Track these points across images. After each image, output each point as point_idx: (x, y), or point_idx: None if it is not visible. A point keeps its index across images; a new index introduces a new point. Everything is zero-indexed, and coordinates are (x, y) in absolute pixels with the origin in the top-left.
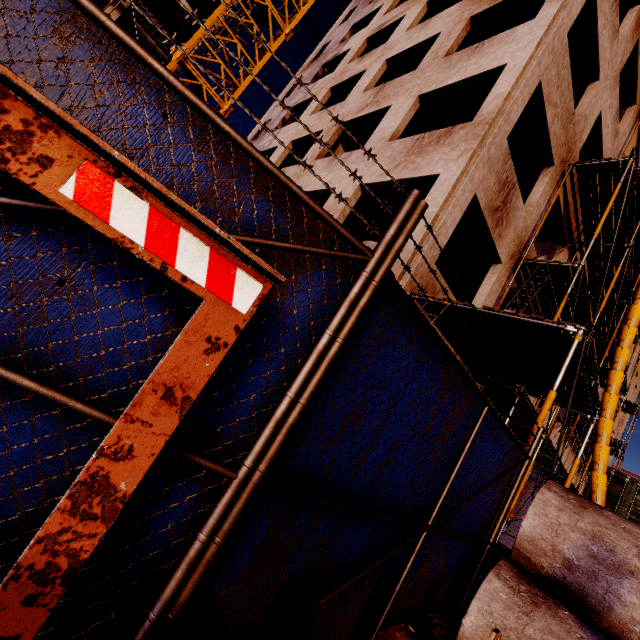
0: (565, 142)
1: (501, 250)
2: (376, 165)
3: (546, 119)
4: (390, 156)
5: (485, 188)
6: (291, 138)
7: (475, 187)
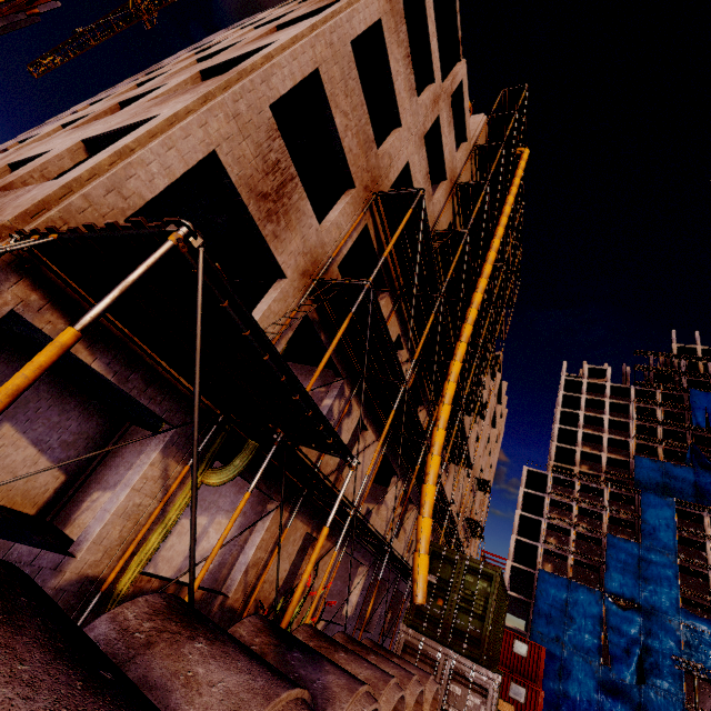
0: (367, 168)
1: (282, 258)
2: (113, 121)
3: (335, 124)
4: (133, 112)
5: (236, 153)
6: (63, 122)
7: (213, 141)
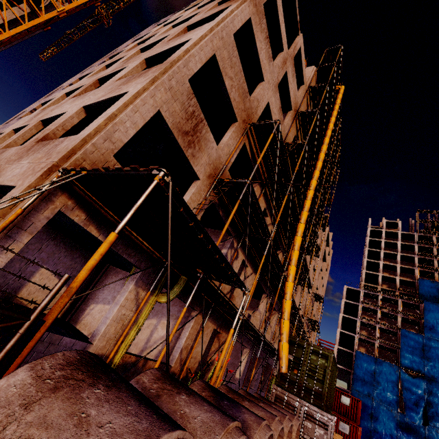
0: (244, 109)
1: (197, 168)
2: (99, 94)
3: (225, 85)
4: (110, 88)
5: (170, 110)
6: (66, 91)
7: (158, 105)
